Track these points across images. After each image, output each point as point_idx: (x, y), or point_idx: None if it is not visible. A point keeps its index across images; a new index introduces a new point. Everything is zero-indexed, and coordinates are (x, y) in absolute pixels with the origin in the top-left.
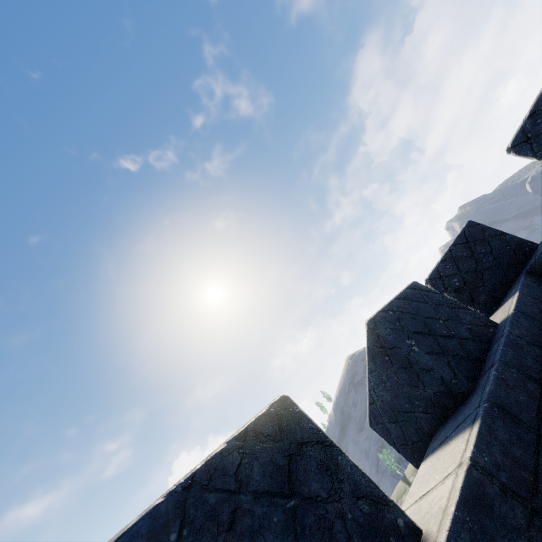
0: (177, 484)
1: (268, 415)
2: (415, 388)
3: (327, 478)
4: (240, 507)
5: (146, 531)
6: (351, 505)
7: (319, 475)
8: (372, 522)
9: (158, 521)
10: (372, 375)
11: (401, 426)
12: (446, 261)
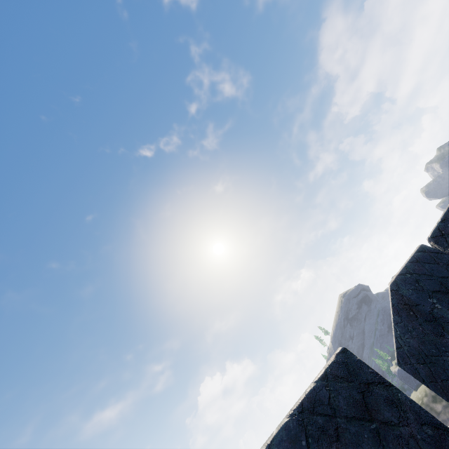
0: (293, 410)
1: (337, 362)
2: (440, 337)
3: (394, 409)
4: (339, 426)
5: (286, 438)
6: (418, 429)
7: (388, 407)
8: (437, 442)
9: (291, 432)
10: (398, 326)
11: (429, 367)
12: (446, 220)
